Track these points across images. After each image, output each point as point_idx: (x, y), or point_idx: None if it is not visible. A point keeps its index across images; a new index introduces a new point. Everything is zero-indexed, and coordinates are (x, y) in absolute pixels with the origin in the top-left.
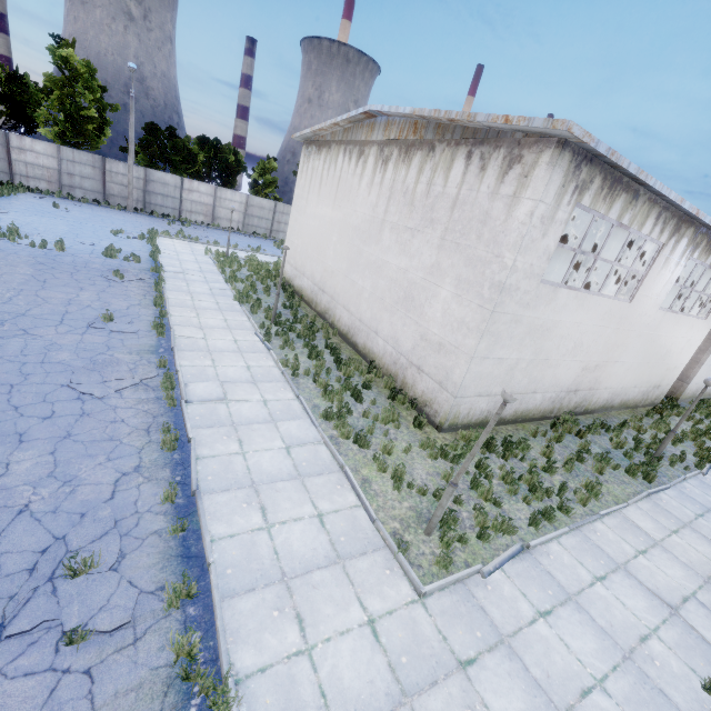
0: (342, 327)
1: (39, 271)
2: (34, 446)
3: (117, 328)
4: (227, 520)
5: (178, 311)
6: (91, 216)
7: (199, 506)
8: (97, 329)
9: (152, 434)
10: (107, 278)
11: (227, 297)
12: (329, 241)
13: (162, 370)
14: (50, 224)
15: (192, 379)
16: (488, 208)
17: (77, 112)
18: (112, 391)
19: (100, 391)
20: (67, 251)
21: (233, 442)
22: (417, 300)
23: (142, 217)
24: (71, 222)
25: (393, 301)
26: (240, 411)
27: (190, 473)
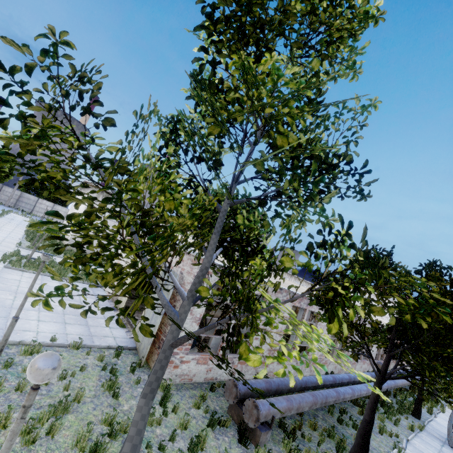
0: None
1: None
2: None
3: None
4: None
5: None
6: None
7: None
8: None
9: None
10: None
11: (24, 226)
12: None
13: None
14: None
15: None
16: None
17: None
18: None
19: None
20: None
21: None
22: None
23: (11, 208)
24: None
25: None
26: (0, 231)
27: None
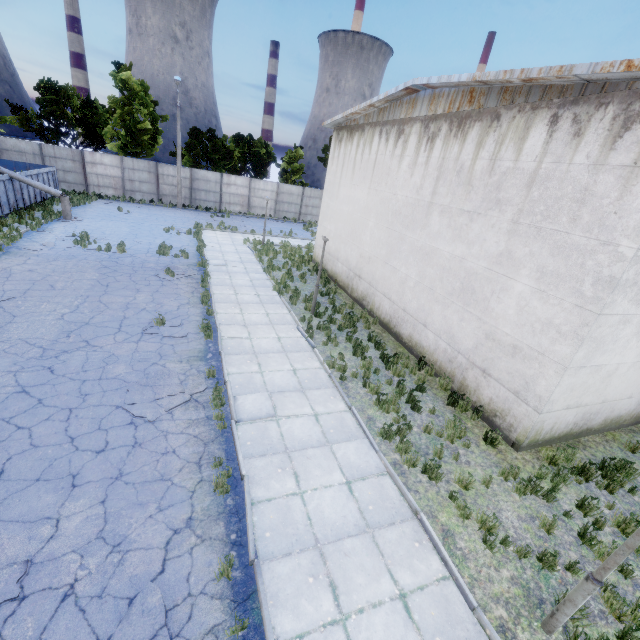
0: (383, 315)
1: (103, 275)
2: (86, 492)
3: (168, 332)
4: (292, 607)
5: (223, 308)
6: (148, 215)
7: (259, 587)
8: (150, 335)
9: (204, 470)
10: (160, 277)
11: (266, 287)
12: (365, 226)
13: (211, 380)
14: (115, 227)
15: (240, 390)
16: (588, 183)
17: (134, 126)
18: (164, 411)
19: (152, 412)
20: (127, 252)
21: (289, 477)
22: (479, 293)
23: (189, 212)
24: (132, 223)
25: (446, 292)
26: (292, 431)
27: (246, 528)
